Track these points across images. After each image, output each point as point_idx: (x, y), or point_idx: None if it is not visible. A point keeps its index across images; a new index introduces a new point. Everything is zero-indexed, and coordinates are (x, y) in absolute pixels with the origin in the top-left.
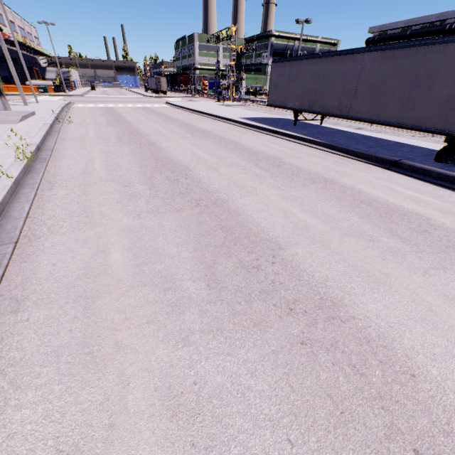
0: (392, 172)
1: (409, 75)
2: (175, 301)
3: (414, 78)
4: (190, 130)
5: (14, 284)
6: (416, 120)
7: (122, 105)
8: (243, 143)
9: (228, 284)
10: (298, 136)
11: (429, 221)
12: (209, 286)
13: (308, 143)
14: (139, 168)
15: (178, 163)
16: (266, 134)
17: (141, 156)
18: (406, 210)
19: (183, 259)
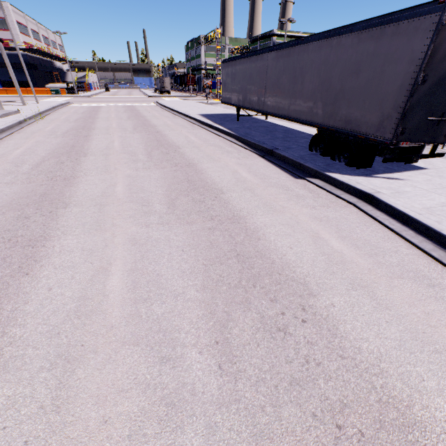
0: (263, 159)
1: (291, 72)
2: None
3: (294, 75)
4: (139, 125)
5: None
6: (297, 113)
7: (113, 104)
8: (168, 136)
9: None
10: (223, 130)
11: (220, 195)
12: None
13: (226, 136)
14: (46, 154)
15: (84, 150)
16: (204, 128)
17: (62, 145)
18: (216, 187)
19: None
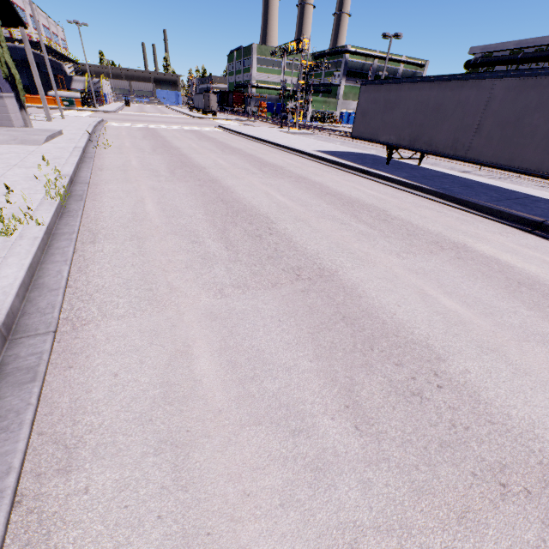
0: (537, 237)
1: None
2: (315, 458)
3: None
4: (256, 164)
5: (58, 410)
6: None
7: (166, 127)
8: (329, 186)
9: (386, 425)
10: (398, 180)
11: None
12: (358, 430)
13: (413, 190)
14: (206, 216)
15: (253, 210)
16: (354, 174)
17: (204, 198)
18: None
19: (304, 374)
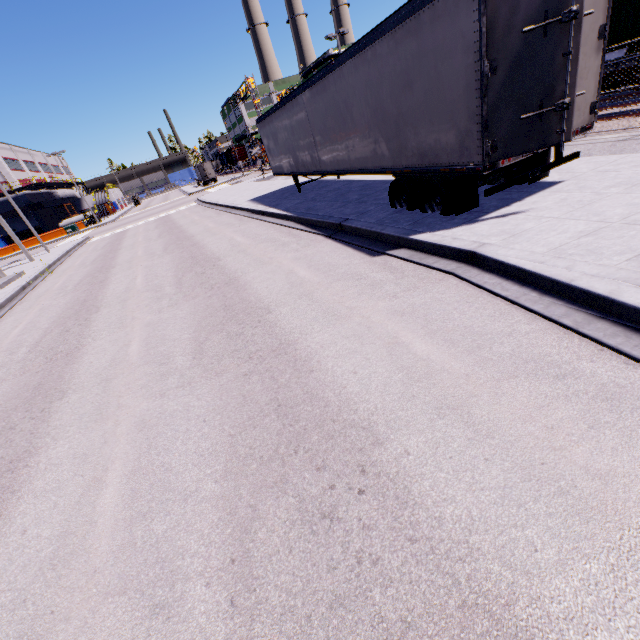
0: (330, 241)
1: (336, 110)
2: None
3: (339, 113)
4: (171, 242)
5: None
6: (361, 162)
7: (142, 222)
8: (206, 246)
9: None
10: (278, 214)
11: (265, 316)
12: None
13: (284, 221)
14: (50, 324)
15: (98, 303)
16: (255, 219)
17: (71, 305)
18: (262, 305)
19: None
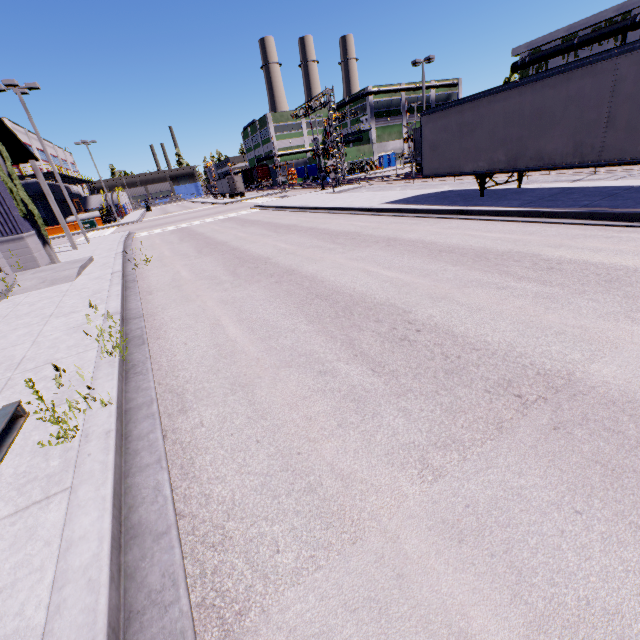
0: None
1: None
2: None
3: None
4: (325, 237)
5: None
6: None
7: (198, 222)
8: (433, 241)
9: None
10: (516, 211)
11: None
12: None
13: (543, 219)
14: (311, 325)
15: (366, 299)
16: (450, 219)
17: (293, 298)
18: None
19: None
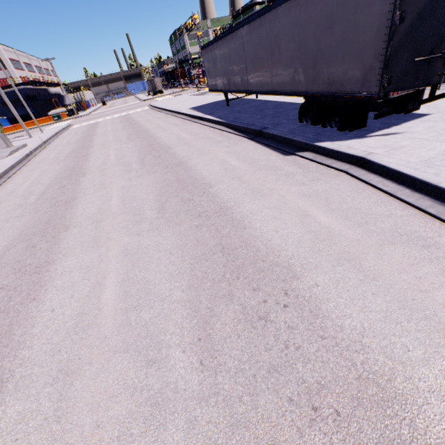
0: (252, 142)
1: (267, 43)
2: None
3: (269, 46)
4: (133, 133)
5: None
6: (281, 85)
7: (109, 117)
8: (160, 138)
9: (5, 259)
10: (212, 120)
11: (208, 189)
12: None
13: (217, 125)
14: (50, 181)
15: (83, 170)
16: (195, 122)
17: (64, 170)
18: (205, 181)
19: None
